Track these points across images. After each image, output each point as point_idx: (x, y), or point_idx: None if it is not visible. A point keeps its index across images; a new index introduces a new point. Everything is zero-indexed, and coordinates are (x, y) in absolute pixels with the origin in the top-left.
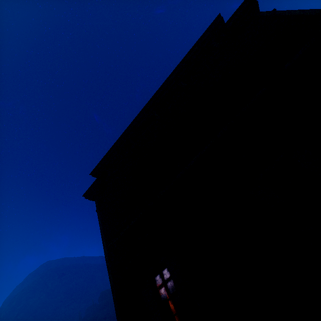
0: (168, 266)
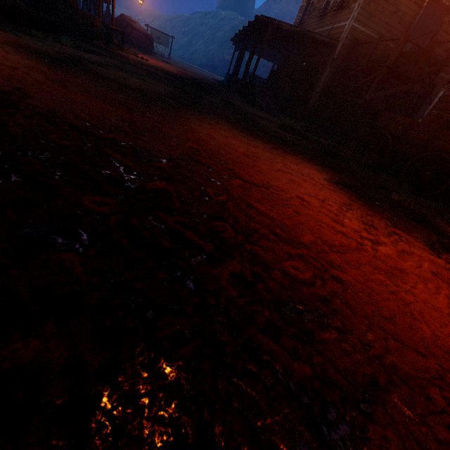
0: (311, 0)
